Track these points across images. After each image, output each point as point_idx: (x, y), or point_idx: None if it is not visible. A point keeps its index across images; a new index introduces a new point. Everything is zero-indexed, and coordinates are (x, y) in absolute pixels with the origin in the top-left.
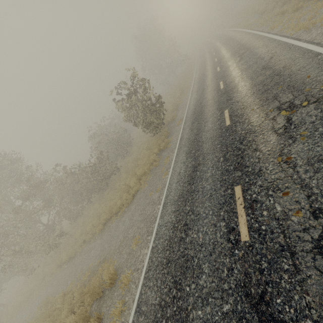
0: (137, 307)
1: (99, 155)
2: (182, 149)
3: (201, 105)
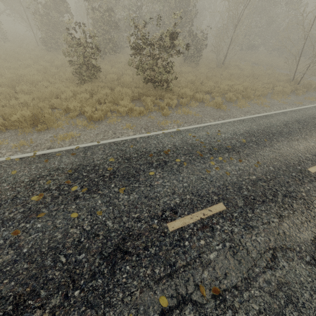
0: None
1: None
2: None
3: None
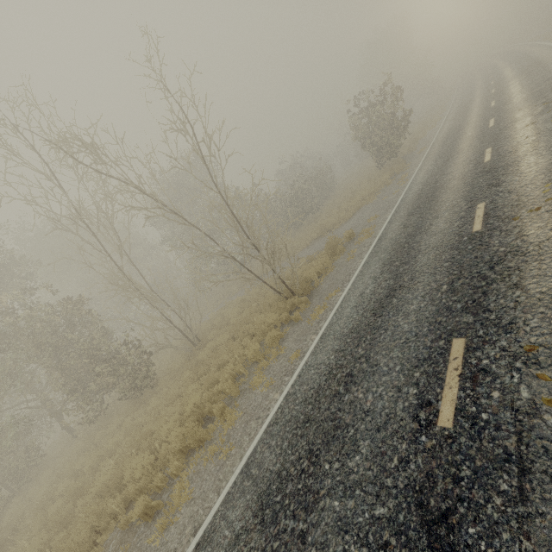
0: (388, 223)
1: (301, 185)
2: (430, 160)
3: (459, 126)
